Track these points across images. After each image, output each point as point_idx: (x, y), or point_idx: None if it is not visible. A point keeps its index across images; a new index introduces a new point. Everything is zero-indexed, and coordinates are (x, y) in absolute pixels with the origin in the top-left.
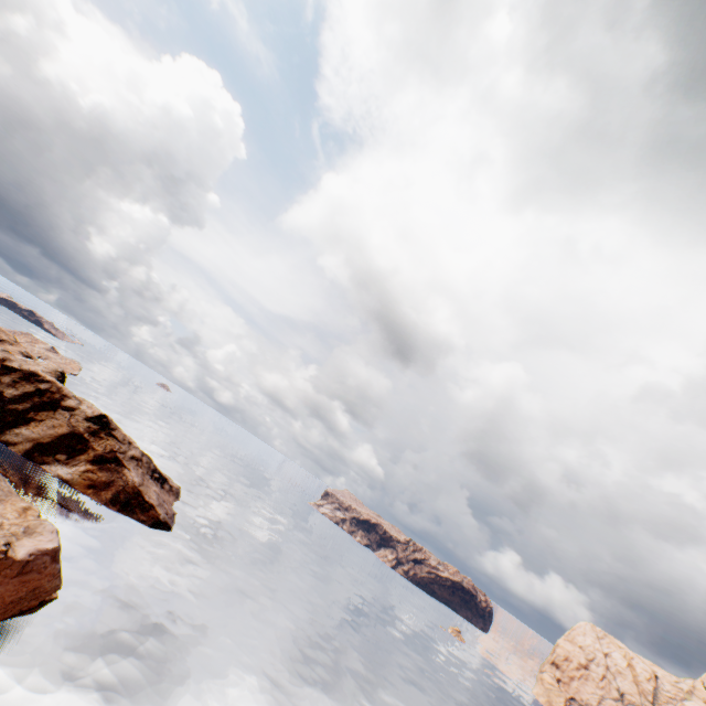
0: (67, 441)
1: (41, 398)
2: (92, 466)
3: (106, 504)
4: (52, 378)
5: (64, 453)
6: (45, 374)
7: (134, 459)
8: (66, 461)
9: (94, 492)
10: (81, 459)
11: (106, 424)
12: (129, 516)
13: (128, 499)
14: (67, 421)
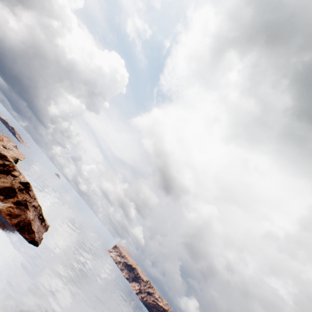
0: (7, 190)
1: (3, 168)
2: (13, 205)
3: (12, 225)
4: (12, 160)
5: (3, 196)
6: (10, 157)
7: (34, 206)
8: (3, 199)
9: (9, 218)
10: (10, 200)
11: (28, 187)
12: (21, 234)
13: (24, 225)
14: (11, 181)
